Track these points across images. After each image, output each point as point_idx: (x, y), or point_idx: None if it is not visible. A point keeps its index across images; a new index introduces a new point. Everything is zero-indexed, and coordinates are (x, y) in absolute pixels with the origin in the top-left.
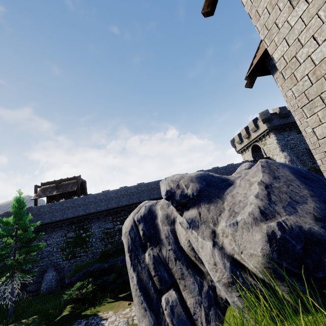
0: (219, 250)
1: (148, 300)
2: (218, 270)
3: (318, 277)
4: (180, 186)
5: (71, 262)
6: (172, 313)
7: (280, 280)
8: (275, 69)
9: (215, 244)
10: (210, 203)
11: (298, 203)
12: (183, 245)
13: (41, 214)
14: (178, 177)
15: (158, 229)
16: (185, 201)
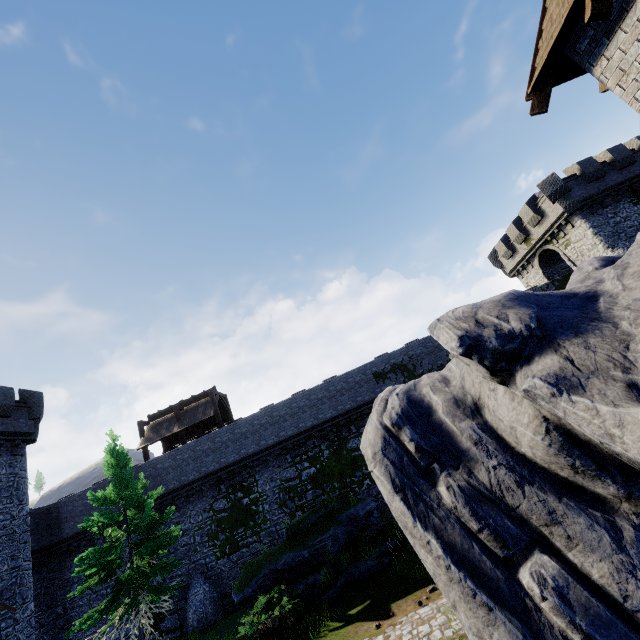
0: None
1: (485, 586)
2: None
3: None
4: (483, 323)
5: (232, 560)
6: (567, 604)
7: None
8: (593, 57)
9: None
10: (582, 334)
11: None
12: (528, 448)
13: (159, 474)
14: (467, 309)
15: (448, 432)
16: (515, 346)
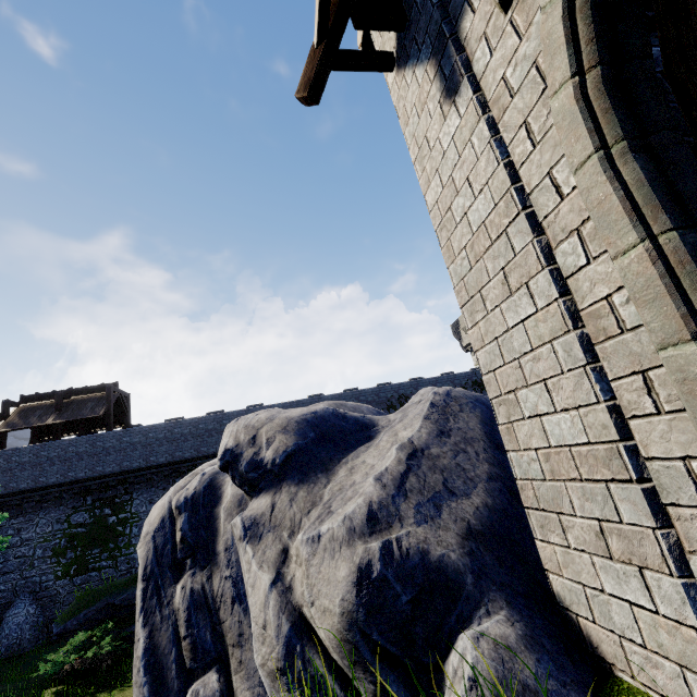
0: (280, 594)
1: (160, 694)
2: (266, 640)
3: (427, 664)
4: (257, 441)
5: (75, 583)
6: None
7: (363, 668)
8: None
9: (279, 579)
10: (302, 484)
11: (453, 496)
12: None
13: (11, 468)
14: (263, 418)
15: (216, 530)
16: (256, 476)
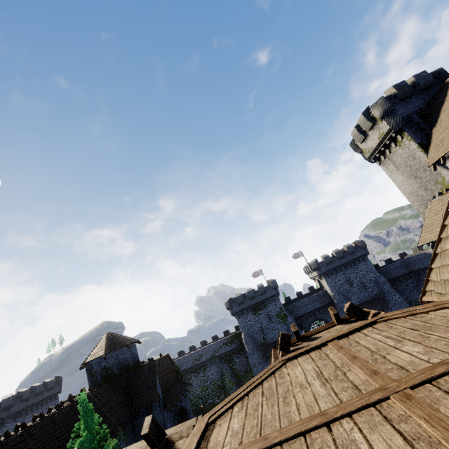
0: None
1: None
2: None
3: None
4: None
5: None
6: None
7: None
8: None
9: None
10: None
11: None
12: None
13: None
14: None
15: None
16: None
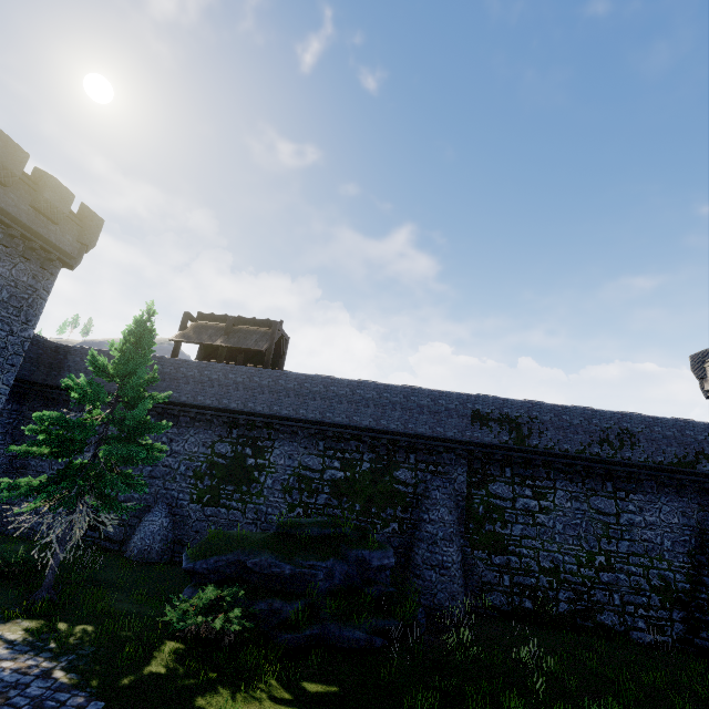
0: None
1: None
2: None
3: None
4: None
5: (205, 512)
6: None
7: None
8: None
9: None
10: None
11: None
12: None
13: (178, 378)
14: None
15: None
16: None
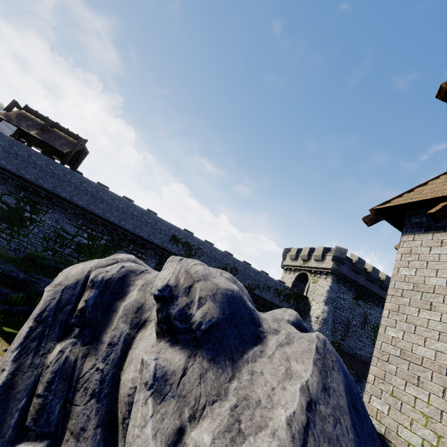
0: None
1: None
2: None
3: None
4: (191, 292)
5: None
6: None
7: None
8: (411, 230)
9: None
10: (213, 363)
11: None
12: (123, 381)
13: None
14: (200, 273)
15: (110, 320)
16: (180, 327)
